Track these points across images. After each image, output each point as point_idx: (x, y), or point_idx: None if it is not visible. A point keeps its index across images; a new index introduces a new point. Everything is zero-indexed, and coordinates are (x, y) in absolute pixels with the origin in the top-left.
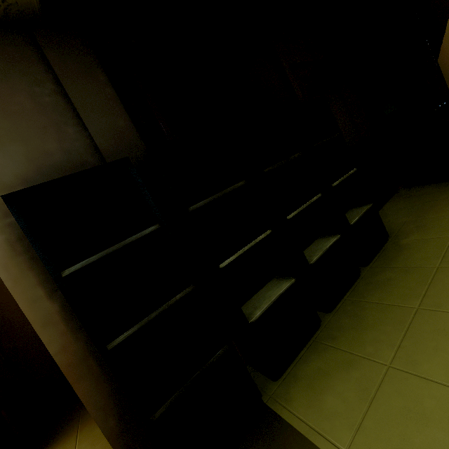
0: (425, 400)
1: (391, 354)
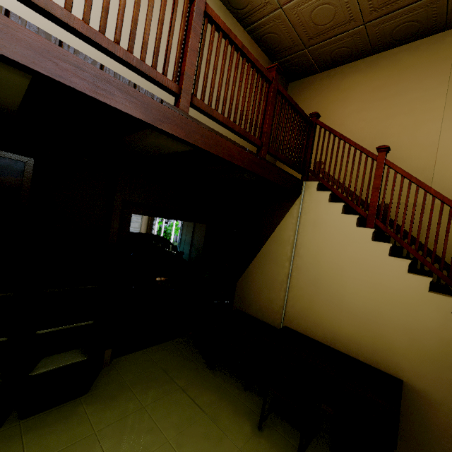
0: None
1: None
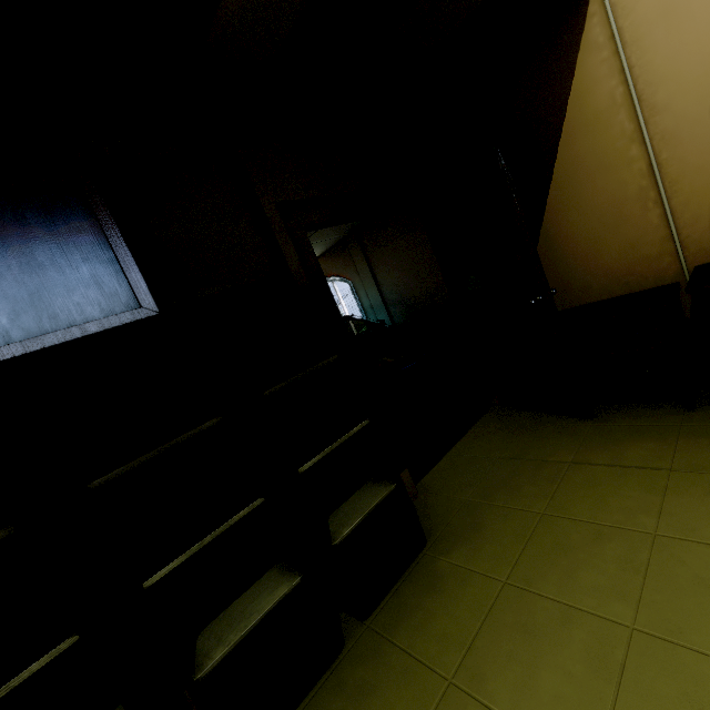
0: None
1: None
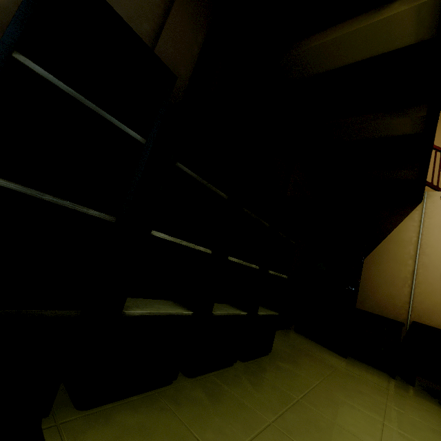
0: None
1: None
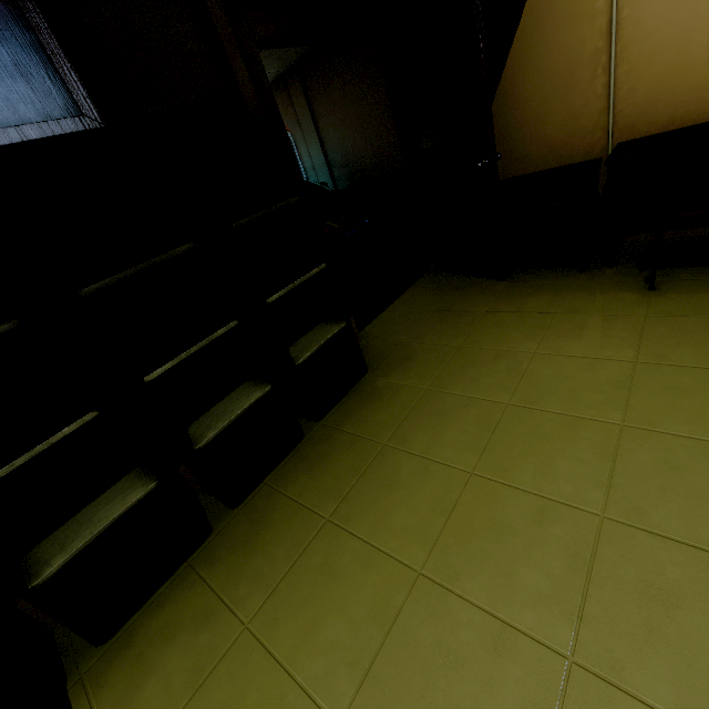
0: (250, 693)
1: (259, 604)
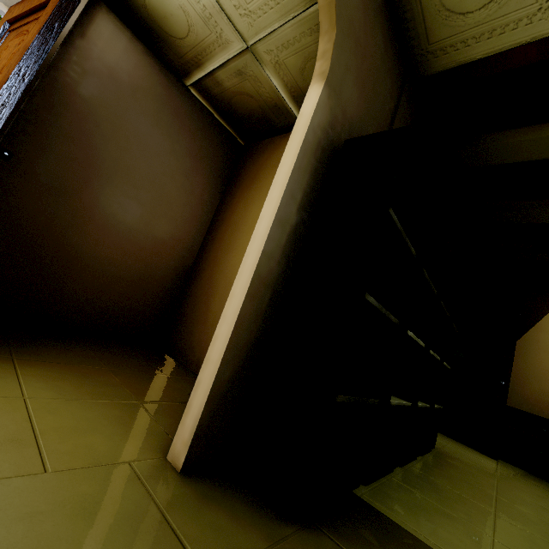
0: None
1: (490, 531)
